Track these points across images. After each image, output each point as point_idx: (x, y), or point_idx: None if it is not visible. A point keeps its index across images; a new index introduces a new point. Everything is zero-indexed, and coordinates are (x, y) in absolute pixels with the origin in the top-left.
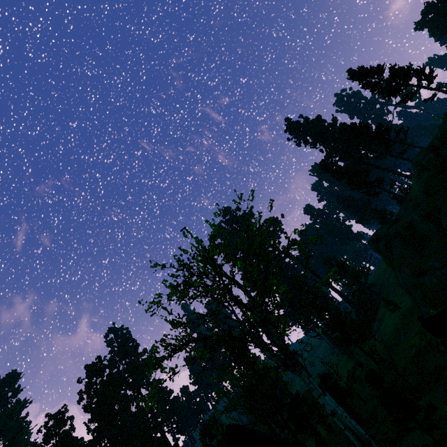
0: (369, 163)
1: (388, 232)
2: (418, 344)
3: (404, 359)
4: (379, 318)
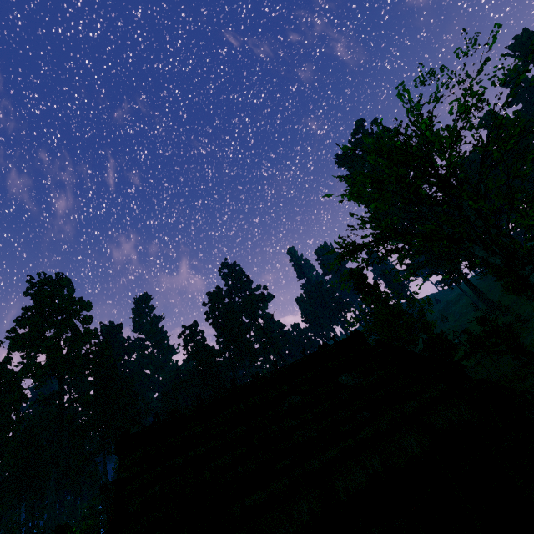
0: None
1: None
2: None
3: None
4: None
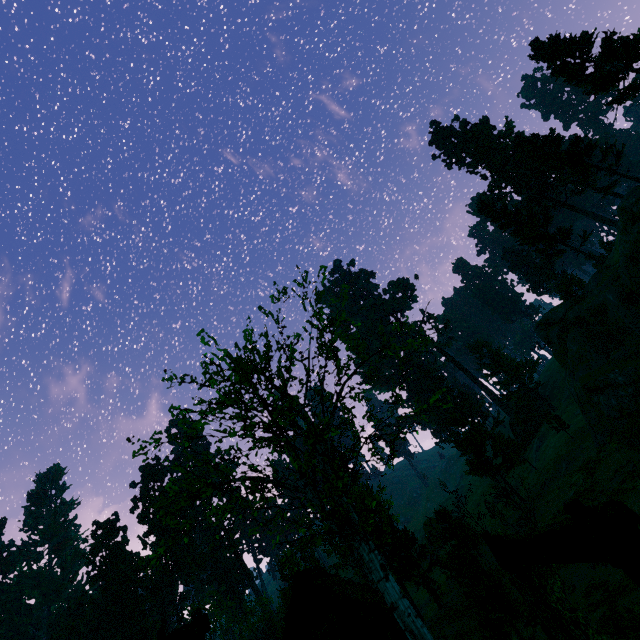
0: (558, 200)
1: (566, 316)
2: (580, 485)
3: (557, 502)
4: (541, 435)
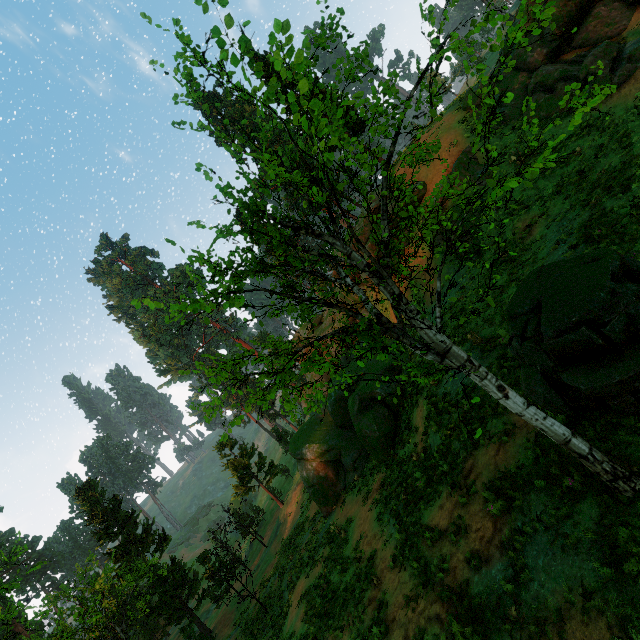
0: None
1: None
2: (304, 508)
3: (293, 520)
4: None
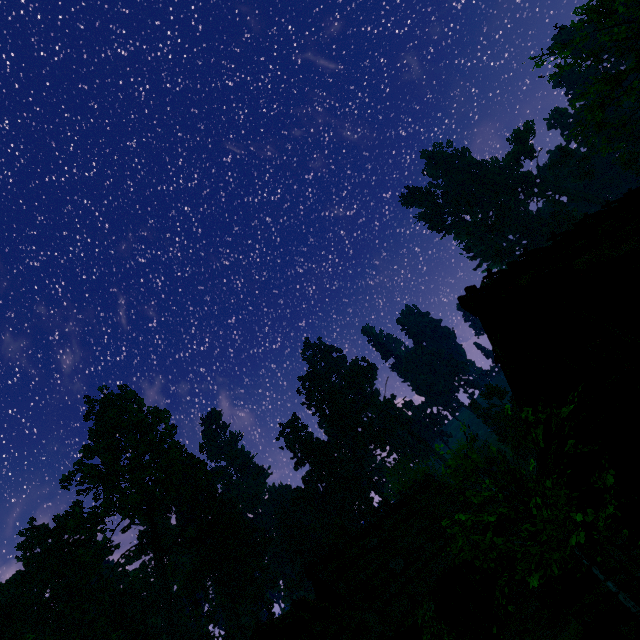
0: None
1: None
2: None
3: None
4: None
